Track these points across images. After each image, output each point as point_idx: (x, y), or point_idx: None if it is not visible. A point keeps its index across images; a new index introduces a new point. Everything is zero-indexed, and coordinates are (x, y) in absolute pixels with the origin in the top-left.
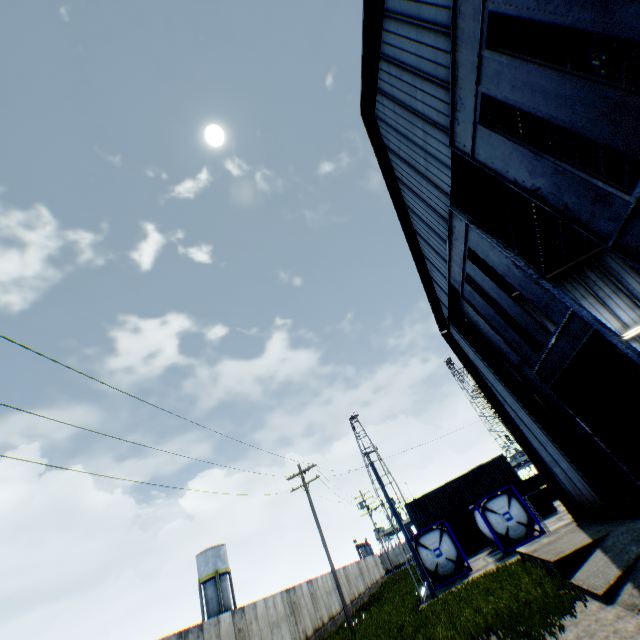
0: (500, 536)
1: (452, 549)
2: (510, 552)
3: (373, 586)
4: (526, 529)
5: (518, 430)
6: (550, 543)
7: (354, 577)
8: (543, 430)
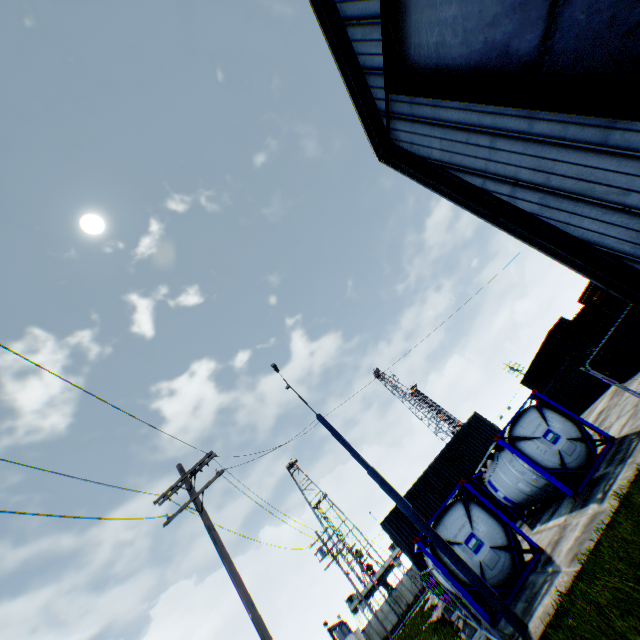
0: (555, 473)
1: (494, 527)
2: (588, 487)
3: None
4: (585, 446)
5: (551, 229)
6: None
7: None
8: (639, 119)
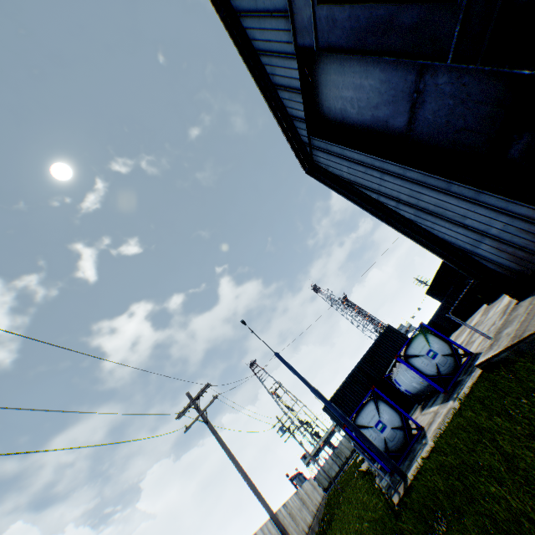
0: (433, 378)
1: (394, 416)
2: (452, 388)
3: (319, 511)
4: (454, 359)
5: (423, 230)
6: (534, 315)
7: (298, 511)
8: (466, 184)
